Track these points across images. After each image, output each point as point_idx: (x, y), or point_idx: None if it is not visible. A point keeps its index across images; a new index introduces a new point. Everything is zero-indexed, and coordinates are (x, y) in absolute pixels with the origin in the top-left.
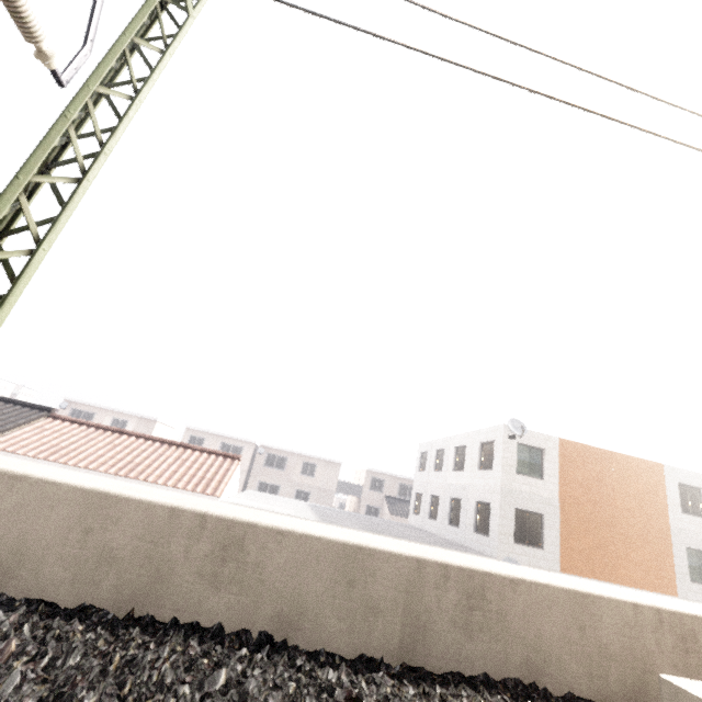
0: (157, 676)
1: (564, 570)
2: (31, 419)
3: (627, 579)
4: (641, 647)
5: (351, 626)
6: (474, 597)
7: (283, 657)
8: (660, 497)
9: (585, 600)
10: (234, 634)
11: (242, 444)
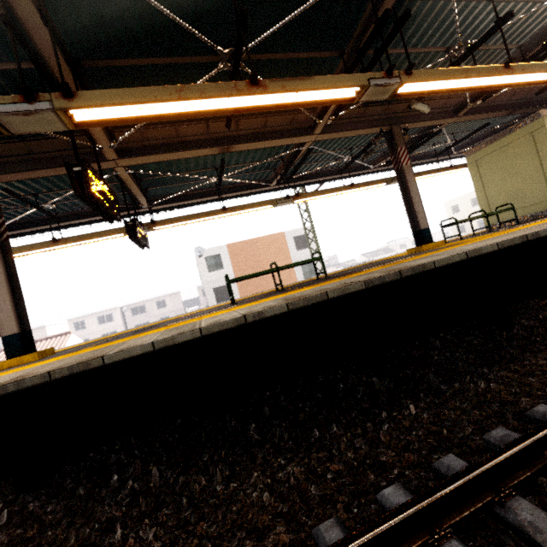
0: None
1: None
2: None
3: None
4: None
5: None
6: None
7: None
8: (285, 248)
9: None
10: None
11: (110, 311)
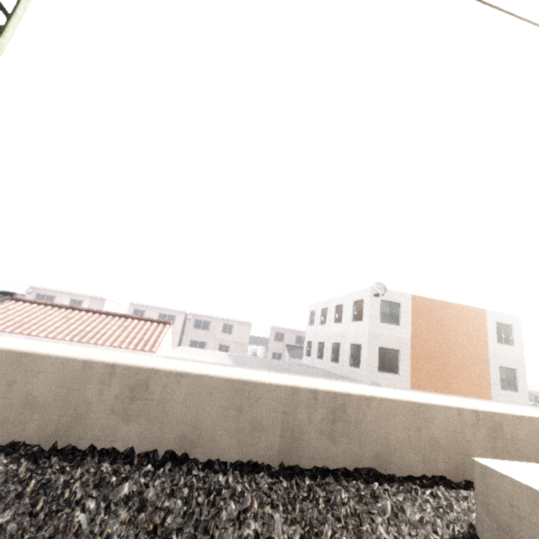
0: (69, 493)
1: (413, 388)
2: None
3: (457, 391)
4: (462, 438)
5: (240, 441)
6: (337, 412)
7: (182, 469)
8: (483, 333)
9: (422, 408)
10: (143, 454)
11: (175, 313)
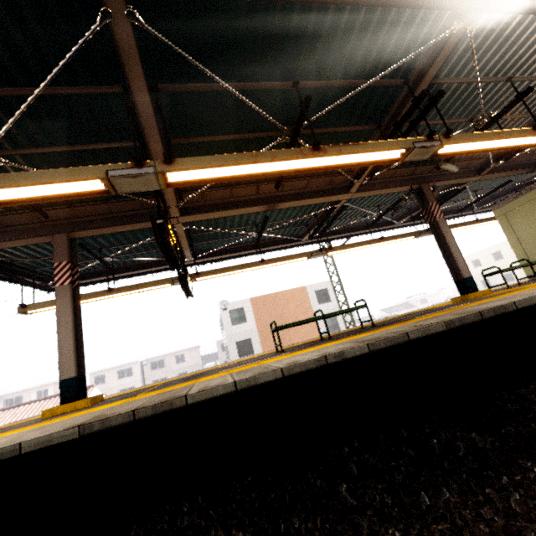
0: None
1: None
2: None
3: None
4: None
5: None
6: None
7: None
8: (307, 302)
9: None
10: None
11: (131, 365)
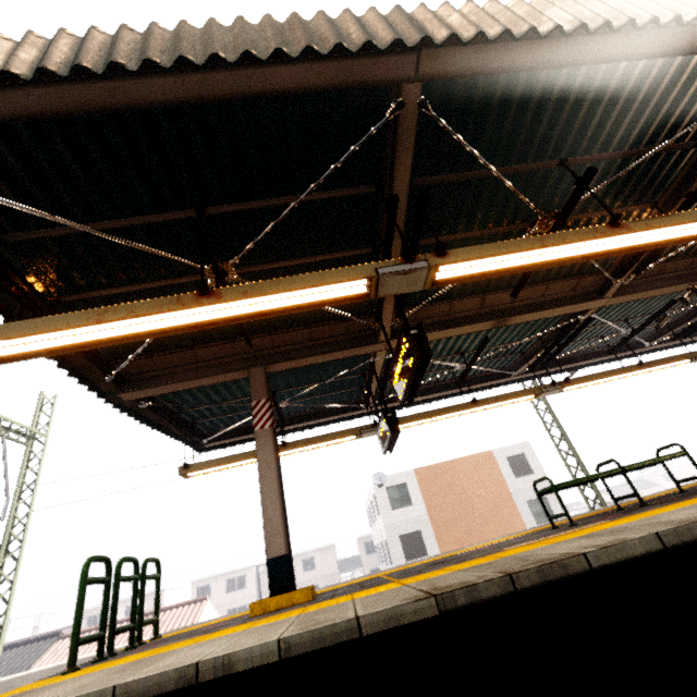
0: None
1: None
2: (46, 648)
3: None
4: None
5: None
6: None
7: None
8: (497, 474)
9: None
10: None
11: (244, 572)
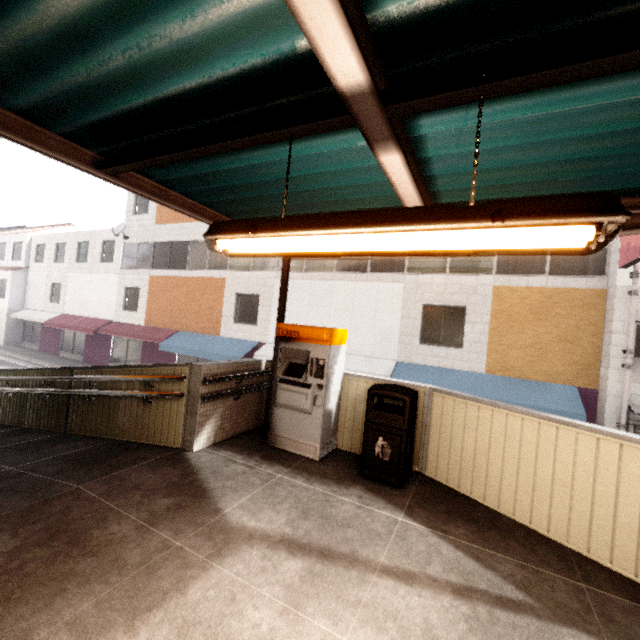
0: None
1: (157, 223)
2: (11, 229)
3: None
4: None
5: None
6: None
7: None
8: None
9: None
10: None
11: None
